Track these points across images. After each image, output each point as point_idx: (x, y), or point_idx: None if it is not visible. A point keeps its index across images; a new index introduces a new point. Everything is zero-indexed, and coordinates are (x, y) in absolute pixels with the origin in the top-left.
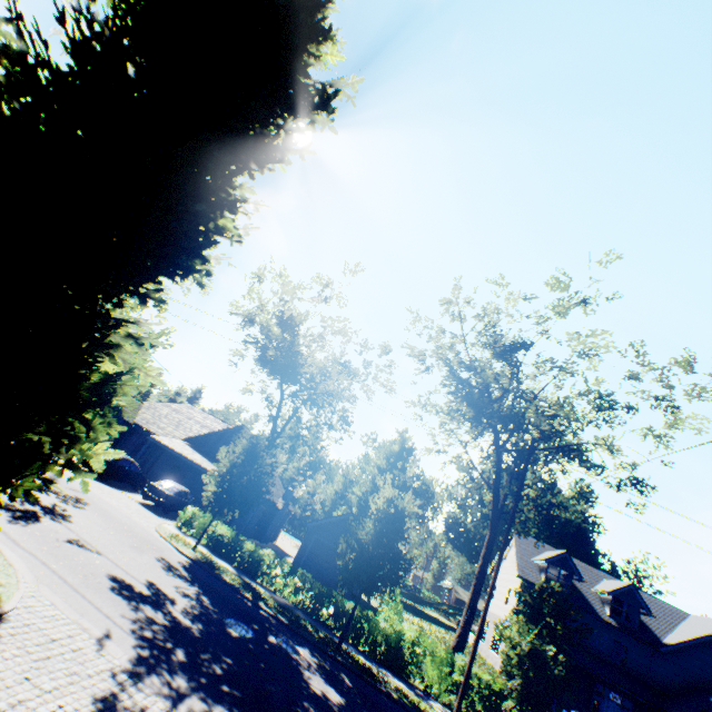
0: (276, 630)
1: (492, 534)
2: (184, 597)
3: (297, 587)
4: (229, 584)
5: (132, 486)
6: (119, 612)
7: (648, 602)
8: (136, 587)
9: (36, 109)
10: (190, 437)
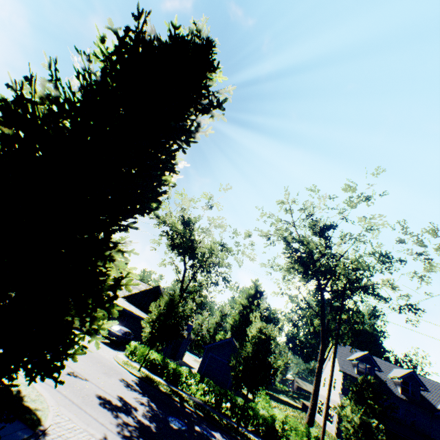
0: (198, 421)
1: (323, 346)
2: (141, 405)
3: (205, 391)
4: (164, 392)
5: (95, 331)
6: (108, 420)
7: (423, 382)
8: (113, 402)
9: (70, 130)
10: (127, 295)
